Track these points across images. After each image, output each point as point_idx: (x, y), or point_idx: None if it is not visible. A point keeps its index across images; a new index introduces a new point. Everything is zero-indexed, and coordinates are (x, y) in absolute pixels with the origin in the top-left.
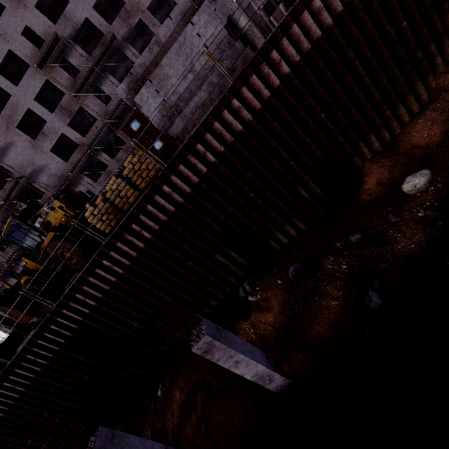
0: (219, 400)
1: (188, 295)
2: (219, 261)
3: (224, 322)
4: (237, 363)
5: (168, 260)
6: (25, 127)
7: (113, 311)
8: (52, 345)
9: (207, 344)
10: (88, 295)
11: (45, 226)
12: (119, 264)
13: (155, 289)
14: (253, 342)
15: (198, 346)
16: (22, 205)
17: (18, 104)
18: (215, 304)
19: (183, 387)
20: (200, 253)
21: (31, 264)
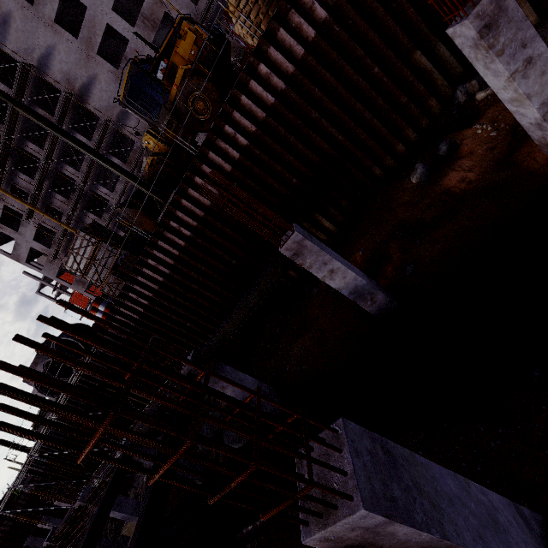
0: (433, 231)
1: (366, 133)
2: (417, 69)
3: (423, 160)
4: (528, 66)
5: (345, 63)
6: (105, 58)
7: (268, 156)
8: (197, 208)
9: (494, 4)
10: (239, 130)
11: (169, 74)
12: (279, 74)
13: (323, 119)
14: (493, 141)
15: (479, 10)
16: (113, 159)
17: (96, 20)
18: (401, 149)
19: (366, 245)
20: (392, 50)
21: (153, 145)
